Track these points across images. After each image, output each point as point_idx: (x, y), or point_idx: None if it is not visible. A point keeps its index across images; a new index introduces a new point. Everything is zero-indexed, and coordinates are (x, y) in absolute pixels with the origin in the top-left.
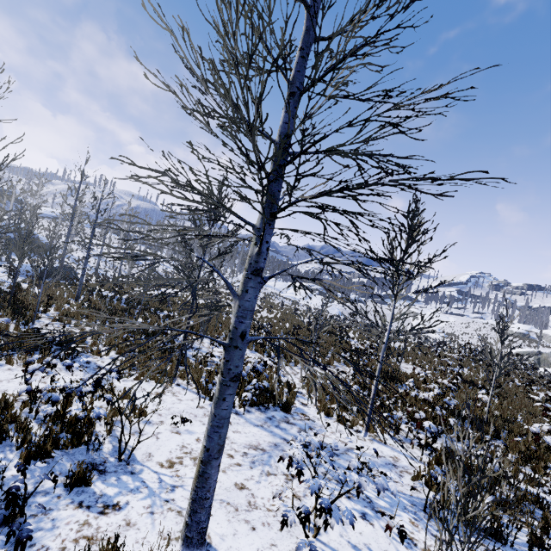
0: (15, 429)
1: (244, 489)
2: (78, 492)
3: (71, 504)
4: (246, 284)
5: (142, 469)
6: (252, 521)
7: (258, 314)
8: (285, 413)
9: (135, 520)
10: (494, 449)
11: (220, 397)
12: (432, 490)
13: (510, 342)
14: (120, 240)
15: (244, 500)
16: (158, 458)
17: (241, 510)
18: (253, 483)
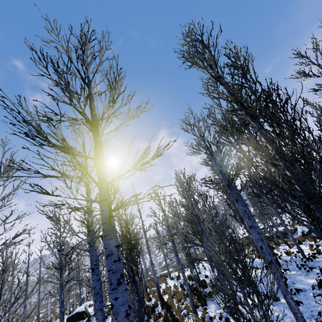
0: None
1: None
2: None
3: None
4: None
5: None
6: None
7: None
8: None
9: None
10: None
11: None
12: None
13: None
14: None
15: None
16: None
17: None
18: None
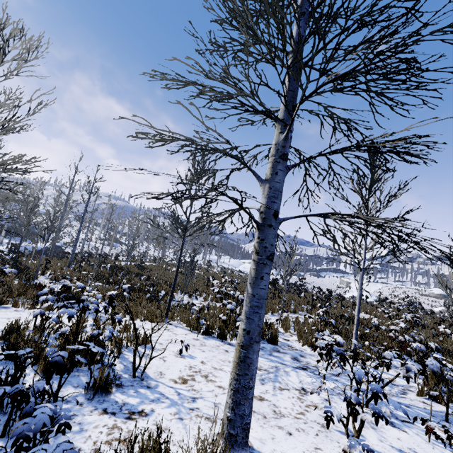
0: (30, 346)
1: (263, 400)
2: (99, 401)
3: (95, 410)
4: (275, 167)
5: (157, 384)
6: (285, 427)
7: (222, 279)
8: (273, 345)
9: (165, 425)
10: None
11: (258, 276)
12: (442, 404)
13: (434, 302)
14: (100, 228)
15: (269, 409)
16: (170, 376)
17: (269, 417)
18: (270, 396)
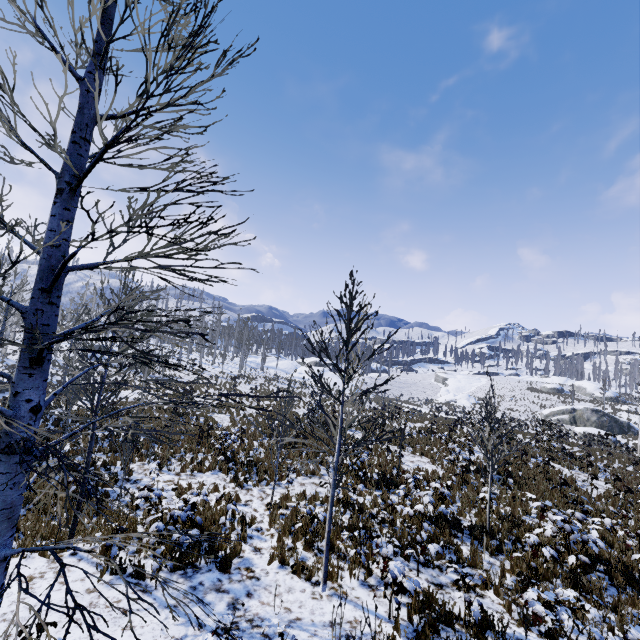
0: None
1: None
2: None
3: None
4: None
5: None
6: None
7: (242, 412)
8: (221, 573)
9: None
10: (487, 577)
11: None
12: None
13: (545, 400)
14: None
15: None
16: None
17: None
18: None
